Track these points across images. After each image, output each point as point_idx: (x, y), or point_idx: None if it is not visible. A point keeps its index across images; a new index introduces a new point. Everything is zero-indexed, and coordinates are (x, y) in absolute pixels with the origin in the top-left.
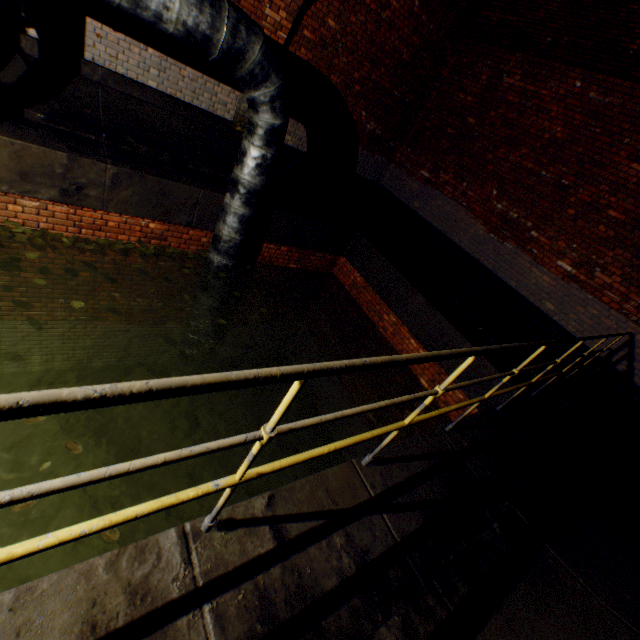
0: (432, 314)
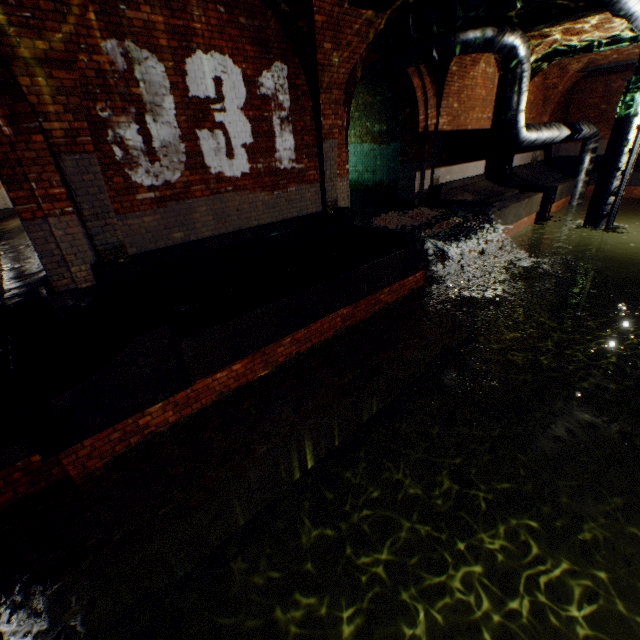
0: None
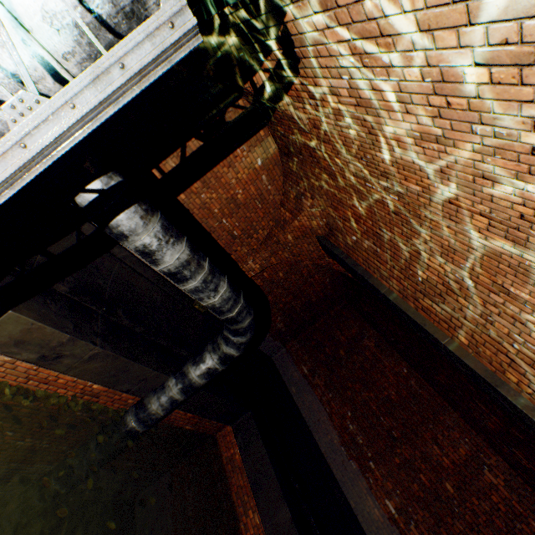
0: None
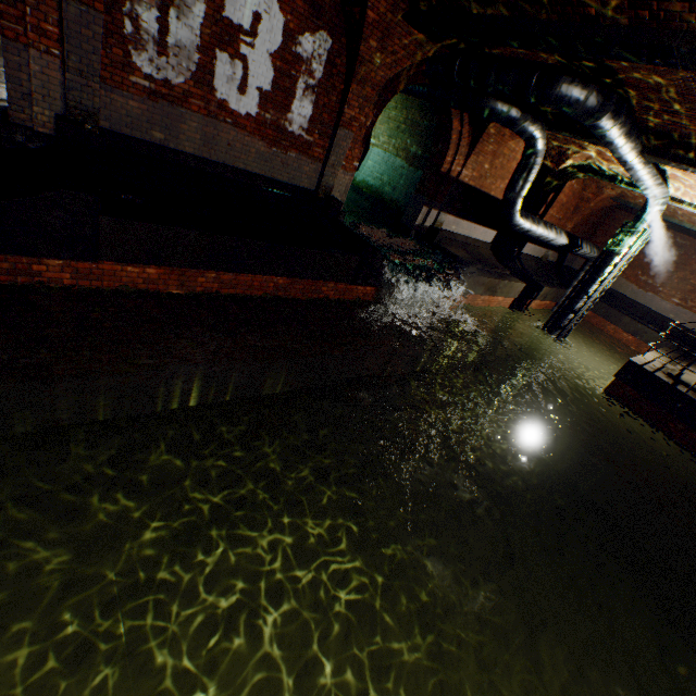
0: (633, 323)
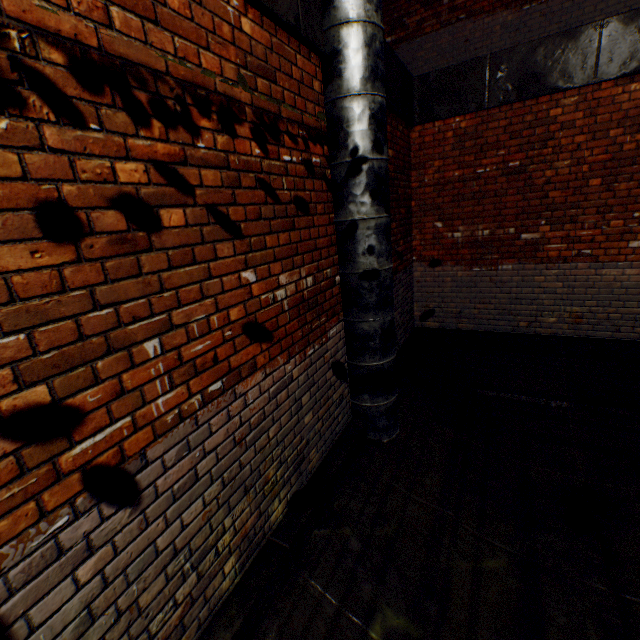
0: None
